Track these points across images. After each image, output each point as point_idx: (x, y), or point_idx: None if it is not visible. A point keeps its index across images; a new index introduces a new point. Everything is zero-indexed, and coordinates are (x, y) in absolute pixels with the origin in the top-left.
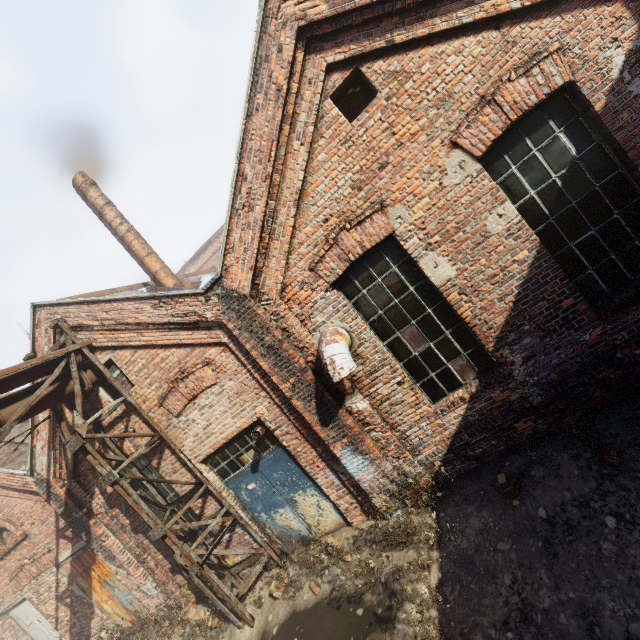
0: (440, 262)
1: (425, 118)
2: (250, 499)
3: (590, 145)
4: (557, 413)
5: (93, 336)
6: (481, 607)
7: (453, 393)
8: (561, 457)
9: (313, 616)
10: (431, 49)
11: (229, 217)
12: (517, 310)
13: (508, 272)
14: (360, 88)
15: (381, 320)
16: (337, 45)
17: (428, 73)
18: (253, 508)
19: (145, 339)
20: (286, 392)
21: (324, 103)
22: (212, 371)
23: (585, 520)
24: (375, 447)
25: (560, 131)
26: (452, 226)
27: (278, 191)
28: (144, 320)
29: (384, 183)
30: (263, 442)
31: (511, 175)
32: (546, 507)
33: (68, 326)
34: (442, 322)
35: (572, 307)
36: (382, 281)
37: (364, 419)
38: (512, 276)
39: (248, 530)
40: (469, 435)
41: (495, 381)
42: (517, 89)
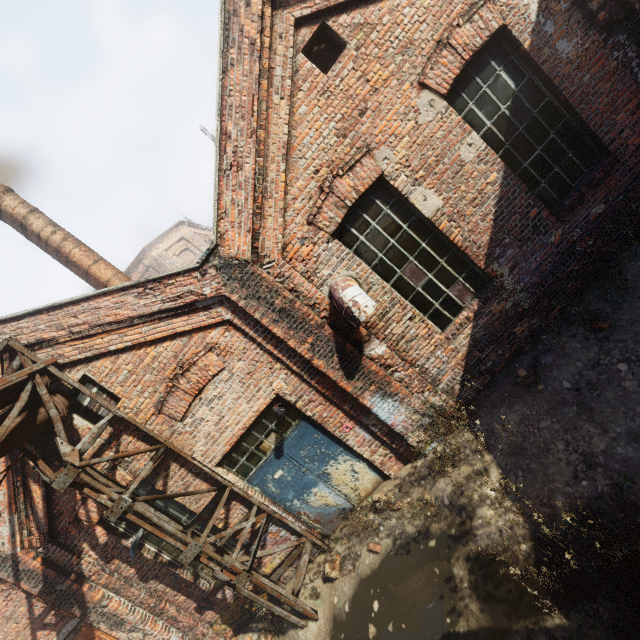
0: (428, 195)
1: (393, 64)
2: (279, 489)
3: (524, 79)
4: (543, 311)
5: (58, 351)
6: (549, 477)
7: (458, 317)
8: (561, 341)
9: (384, 572)
10: (388, 3)
11: (217, 179)
12: (497, 227)
13: (484, 194)
14: (324, 45)
15: (383, 262)
16: (302, 0)
17: (389, 24)
18: (284, 498)
19: (129, 339)
20: (306, 354)
21: (297, 57)
22: (217, 356)
23: (602, 375)
24: (401, 386)
25: (500, 69)
26: (432, 160)
27: (264, 148)
28: (127, 315)
29: (366, 128)
30: (284, 421)
31: (470, 110)
32: (567, 379)
33: (22, 345)
34: (437, 252)
35: (538, 215)
36: (377, 224)
37: (385, 362)
38: (488, 197)
39: (285, 522)
40: (479, 351)
41: (491, 295)
42: (465, 33)
